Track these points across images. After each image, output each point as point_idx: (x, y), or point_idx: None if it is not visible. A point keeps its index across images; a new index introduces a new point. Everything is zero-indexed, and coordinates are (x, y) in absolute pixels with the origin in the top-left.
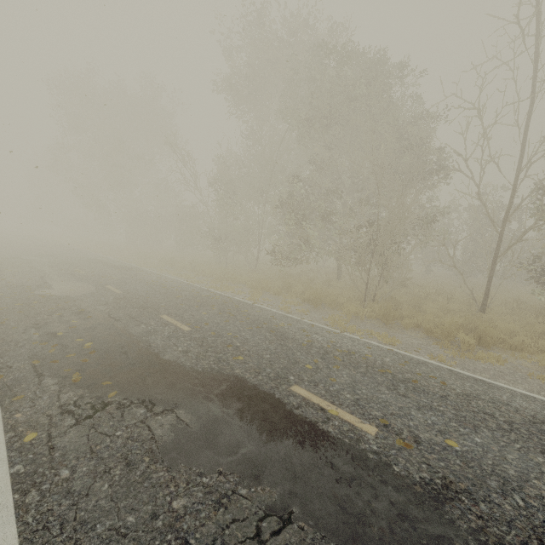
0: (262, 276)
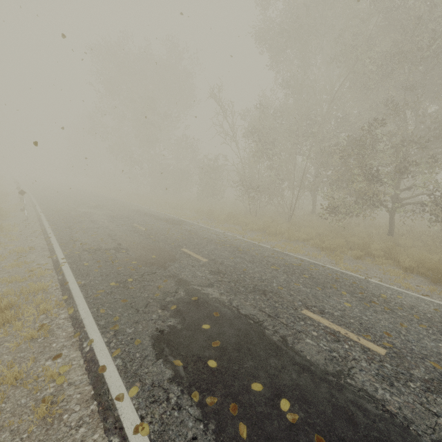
0: (314, 231)
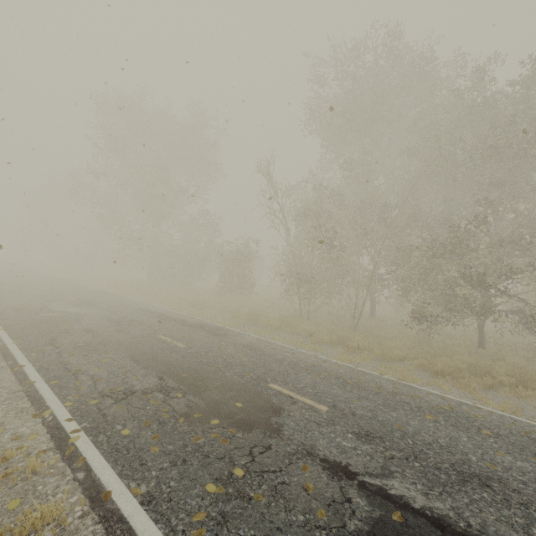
0: (403, 345)
